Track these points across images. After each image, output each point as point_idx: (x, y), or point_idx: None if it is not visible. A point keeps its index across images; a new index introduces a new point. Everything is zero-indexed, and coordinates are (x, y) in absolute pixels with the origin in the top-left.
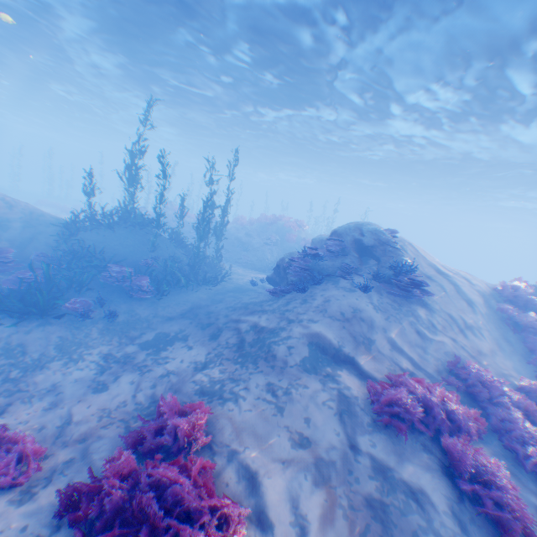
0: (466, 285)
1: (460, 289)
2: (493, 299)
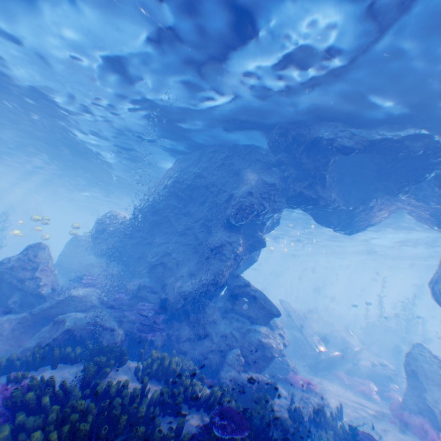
0: None
1: None
2: None
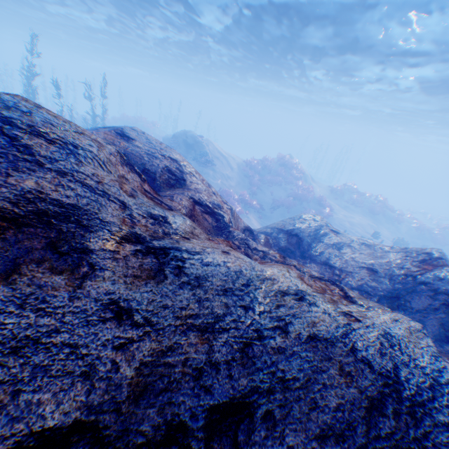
0: (233, 161)
1: (229, 163)
2: (243, 166)
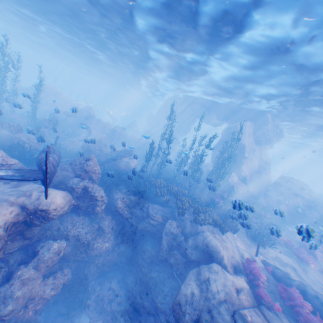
0: None
1: None
2: None
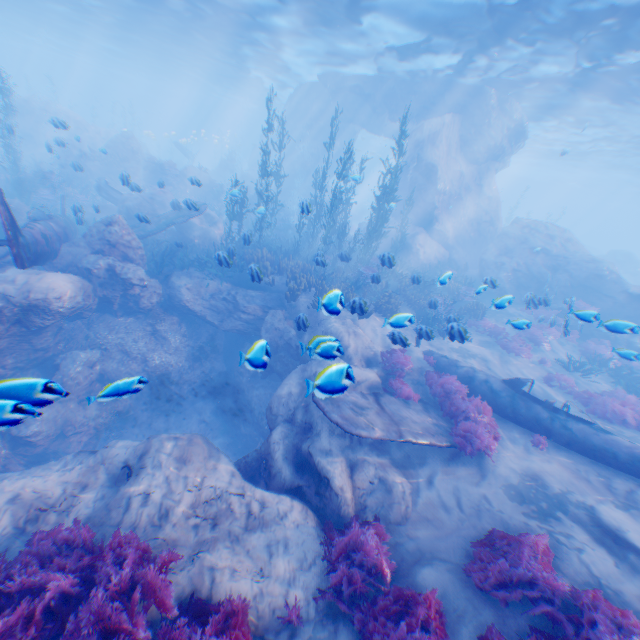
0: None
1: None
2: None
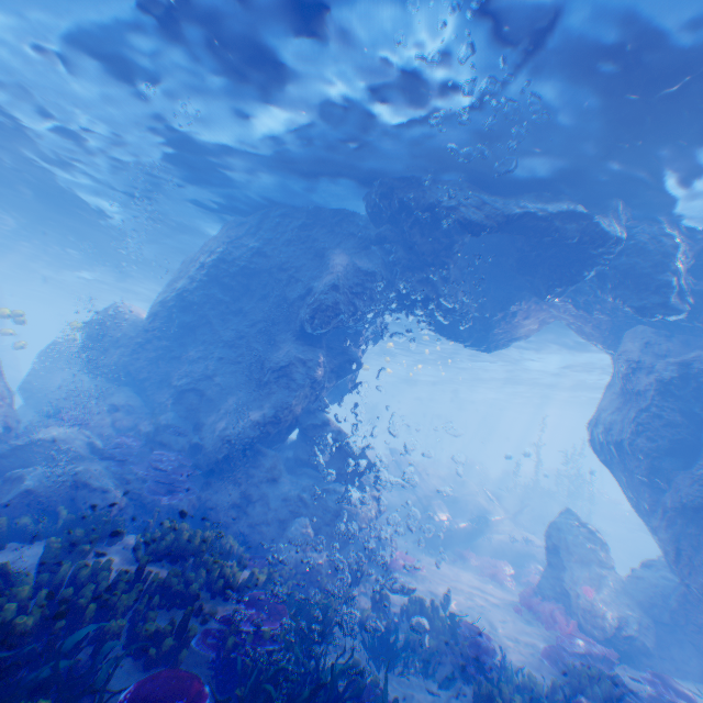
0: None
1: None
2: None
